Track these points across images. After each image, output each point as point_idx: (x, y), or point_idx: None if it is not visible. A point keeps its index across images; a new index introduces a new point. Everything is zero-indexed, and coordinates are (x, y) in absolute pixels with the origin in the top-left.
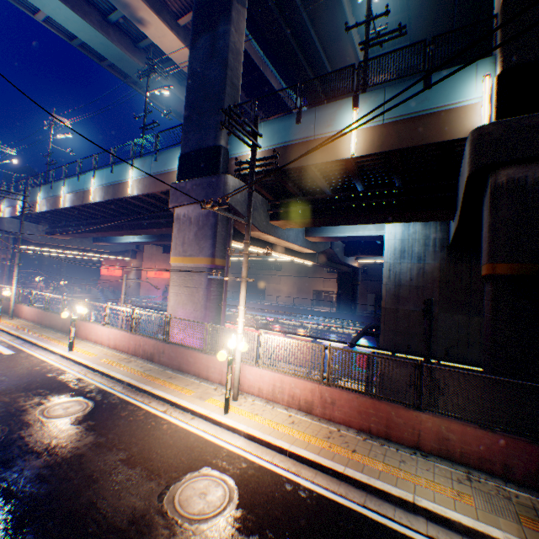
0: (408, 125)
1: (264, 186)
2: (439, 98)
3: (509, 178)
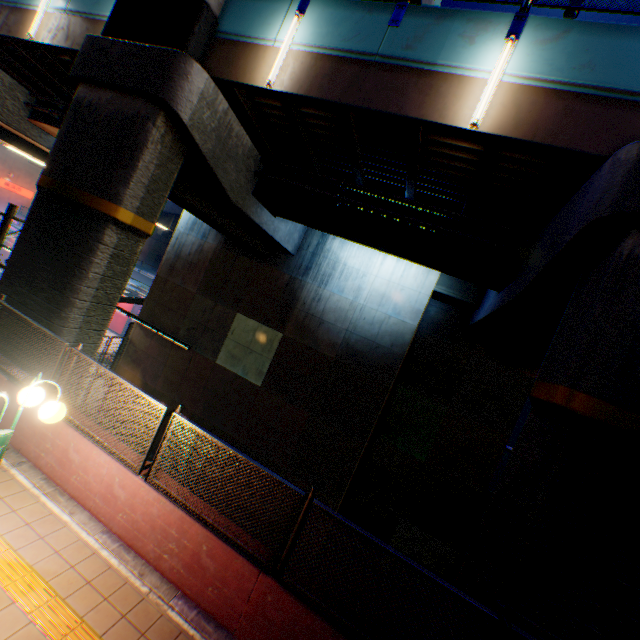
0: (79, 26)
1: (12, 64)
2: (107, 6)
3: (79, 96)
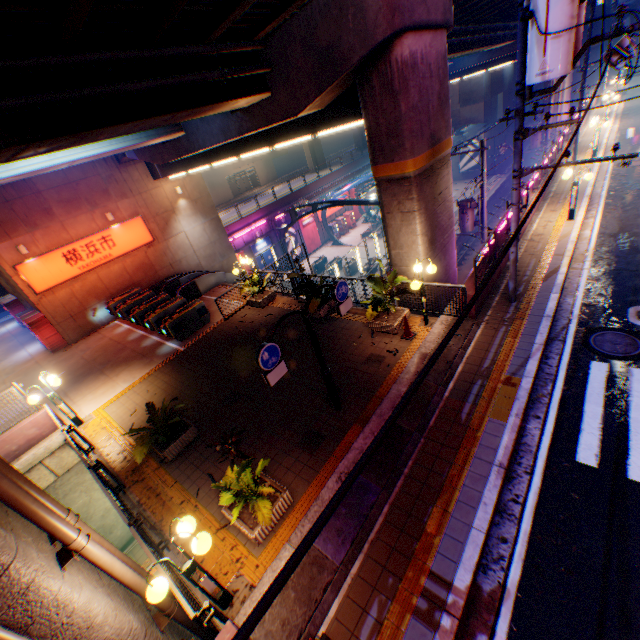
0: None
1: None
2: None
3: None
